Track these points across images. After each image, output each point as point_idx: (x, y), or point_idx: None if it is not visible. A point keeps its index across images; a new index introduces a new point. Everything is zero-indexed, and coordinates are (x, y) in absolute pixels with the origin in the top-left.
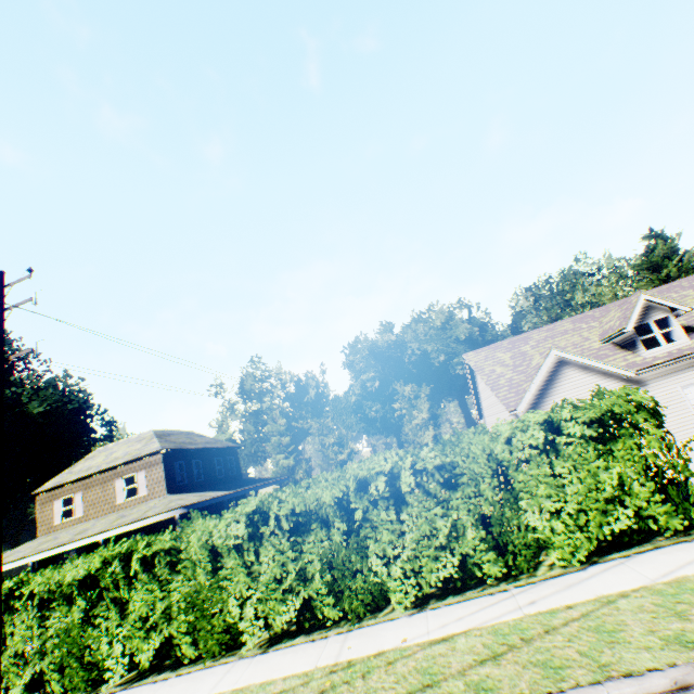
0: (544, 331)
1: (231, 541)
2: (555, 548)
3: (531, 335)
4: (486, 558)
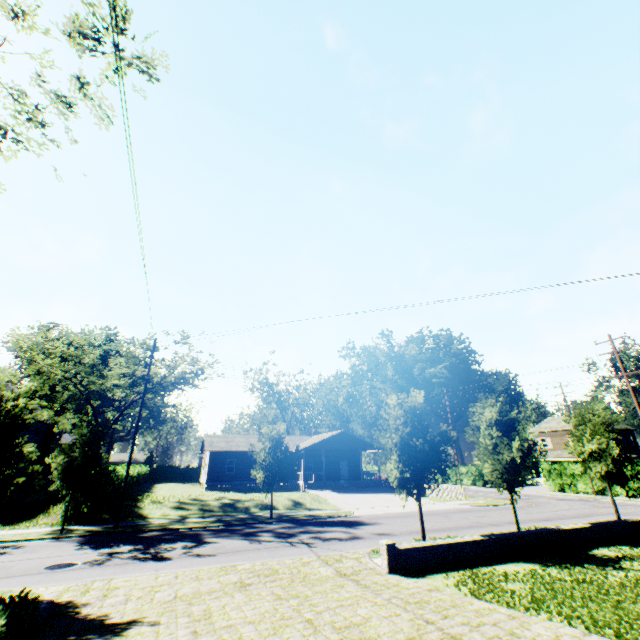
0: None
1: None
2: None
3: None
4: None
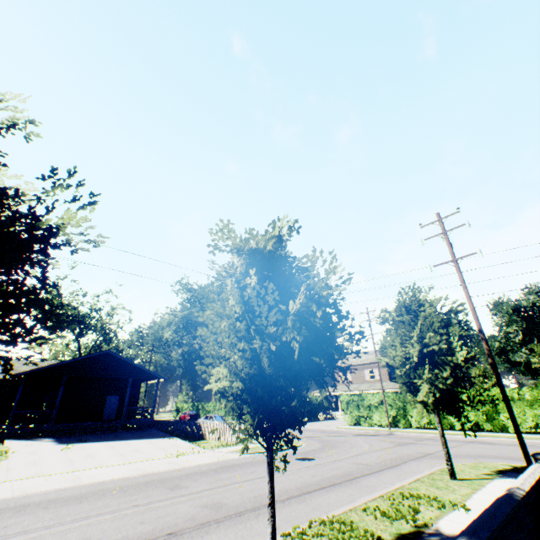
0: None
1: None
2: None
3: None
4: None
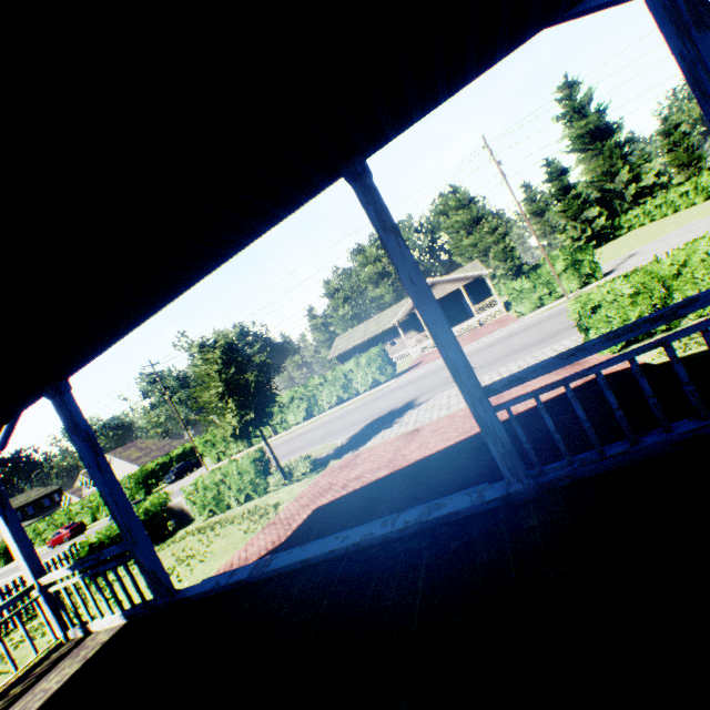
0: None
1: None
2: None
3: None
4: None
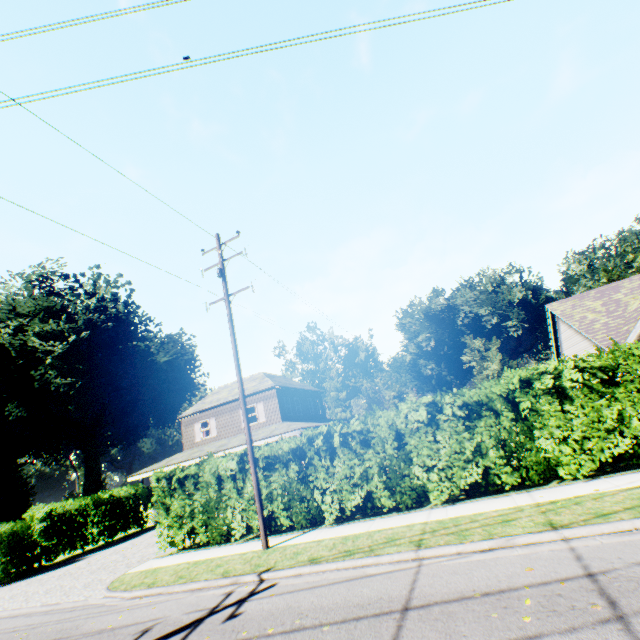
0: (636, 279)
1: (413, 424)
2: None
3: (622, 284)
4: None
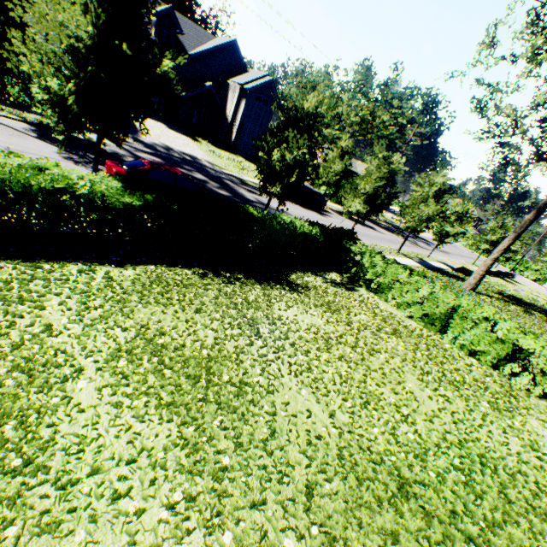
0: None
1: None
2: (524, 275)
3: None
4: (517, 271)
